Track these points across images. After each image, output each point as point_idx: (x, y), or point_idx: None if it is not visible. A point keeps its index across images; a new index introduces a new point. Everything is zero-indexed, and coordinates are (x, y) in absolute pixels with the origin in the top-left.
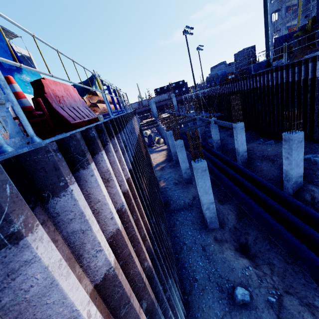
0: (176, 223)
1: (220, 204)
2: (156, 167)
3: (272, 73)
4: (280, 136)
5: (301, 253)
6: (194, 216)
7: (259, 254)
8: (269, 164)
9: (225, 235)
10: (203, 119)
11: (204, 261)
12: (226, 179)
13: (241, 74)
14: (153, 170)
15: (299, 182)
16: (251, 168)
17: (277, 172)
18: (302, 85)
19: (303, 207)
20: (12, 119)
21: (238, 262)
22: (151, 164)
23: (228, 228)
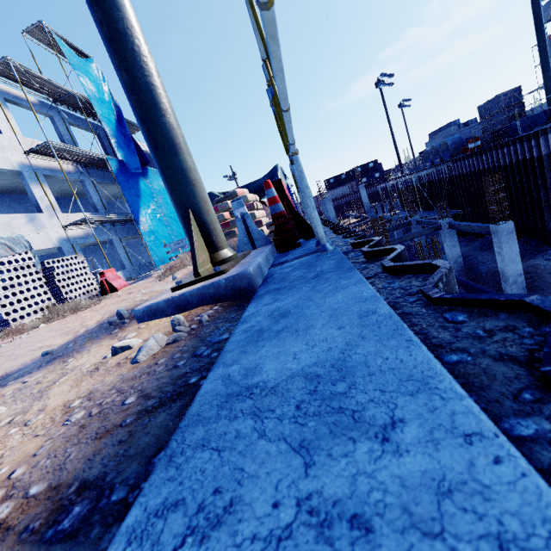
0: None
1: None
2: None
3: None
4: None
5: None
6: None
7: None
8: None
9: None
10: (424, 222)
11: None
12: None
13: (495, 138)
14: None
15: None
16: None
17: None
18: None
19: None
20: (242, 228)
21: None
22: None
23: None
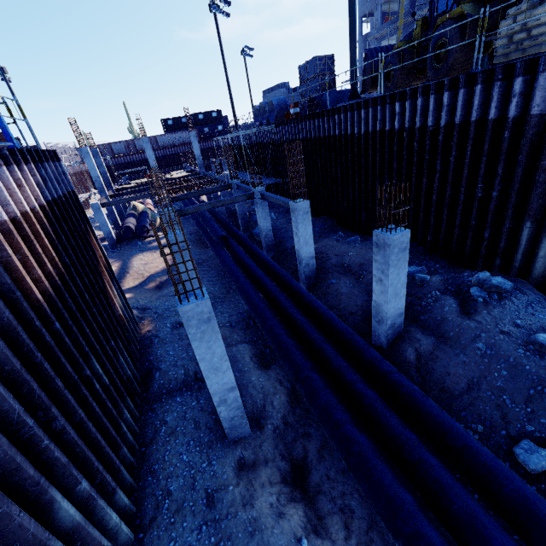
0: (160, 430)
1: (262, 368)
2: (147, 283)
3: (360, 110)
4: (370, 229)
5: (405, 522)
6: (202, 408)
7: (326, 485)
8: (351, 282)
9: (264, 445)
10: (243, 187)
11: (205, 544)
12: (272, 318)
13: (311, 108)
14: (112, 304)
15: (398, 325)
16: (322, 288)
17: (363, 298)
18: (405, 140)
19: (405, 386)
20: None
21: (280, 531)
22: (107, 288)
23: (272, 427)
